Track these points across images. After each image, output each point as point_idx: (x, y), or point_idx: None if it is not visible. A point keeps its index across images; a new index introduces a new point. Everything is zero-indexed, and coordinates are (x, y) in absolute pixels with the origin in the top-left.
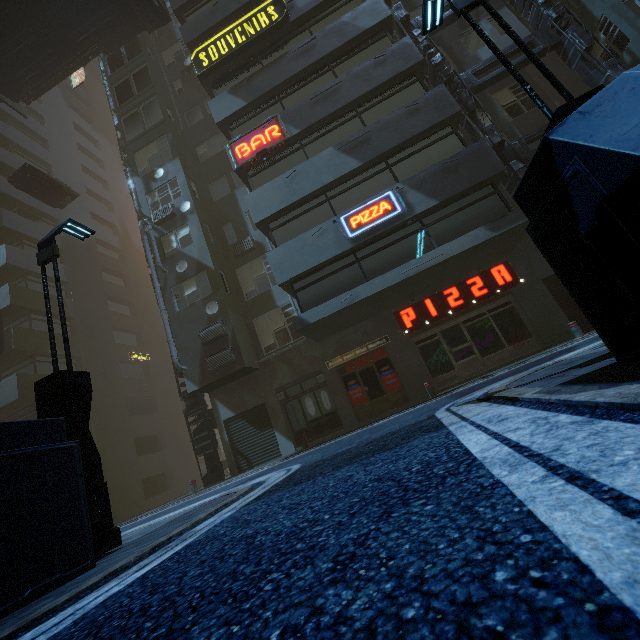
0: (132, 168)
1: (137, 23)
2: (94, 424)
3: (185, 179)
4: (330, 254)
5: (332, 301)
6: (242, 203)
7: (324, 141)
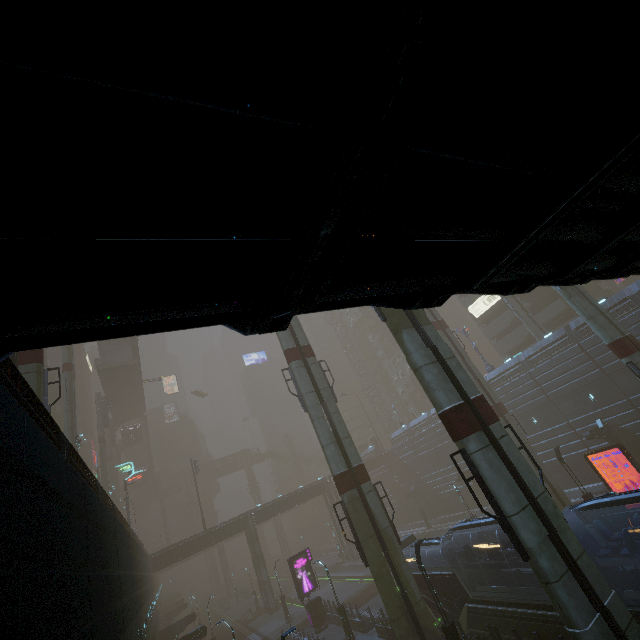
0: None
1: None
2: None
3: None
4: None
5: None
6: None
7: None
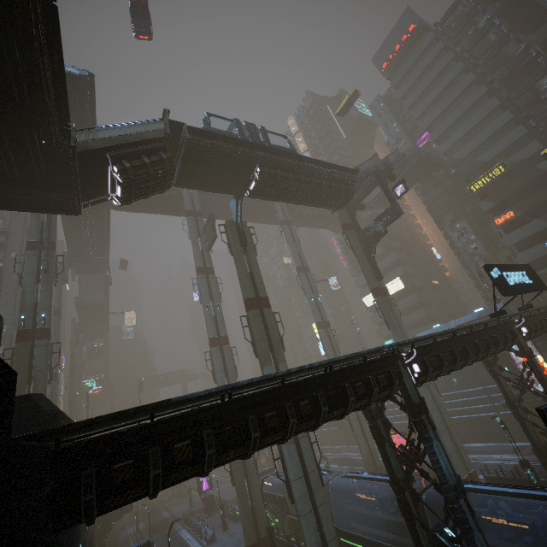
0: (444, 225)
1: (433, 171)
2: (435, 308)
3: (469, 227)
4: (542, 254)
5: (545, 269)
6: (493, 229)
7: (533, 214)
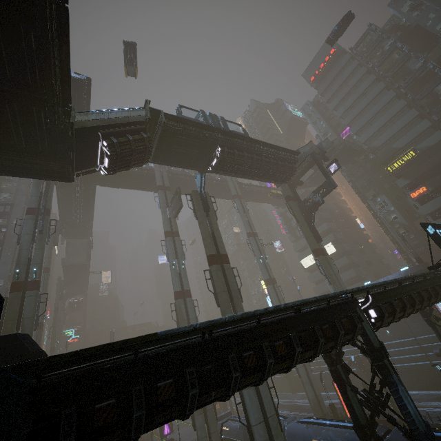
0: (367, 199)
1: (355, 156)
2: (363, 268)
3: (388, 200)
4: None
5: None
6: (409, 202)
7: None
